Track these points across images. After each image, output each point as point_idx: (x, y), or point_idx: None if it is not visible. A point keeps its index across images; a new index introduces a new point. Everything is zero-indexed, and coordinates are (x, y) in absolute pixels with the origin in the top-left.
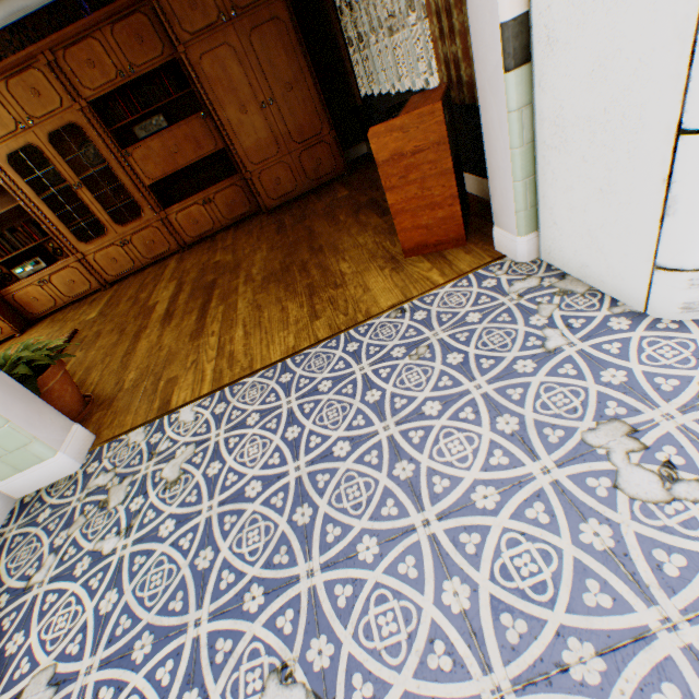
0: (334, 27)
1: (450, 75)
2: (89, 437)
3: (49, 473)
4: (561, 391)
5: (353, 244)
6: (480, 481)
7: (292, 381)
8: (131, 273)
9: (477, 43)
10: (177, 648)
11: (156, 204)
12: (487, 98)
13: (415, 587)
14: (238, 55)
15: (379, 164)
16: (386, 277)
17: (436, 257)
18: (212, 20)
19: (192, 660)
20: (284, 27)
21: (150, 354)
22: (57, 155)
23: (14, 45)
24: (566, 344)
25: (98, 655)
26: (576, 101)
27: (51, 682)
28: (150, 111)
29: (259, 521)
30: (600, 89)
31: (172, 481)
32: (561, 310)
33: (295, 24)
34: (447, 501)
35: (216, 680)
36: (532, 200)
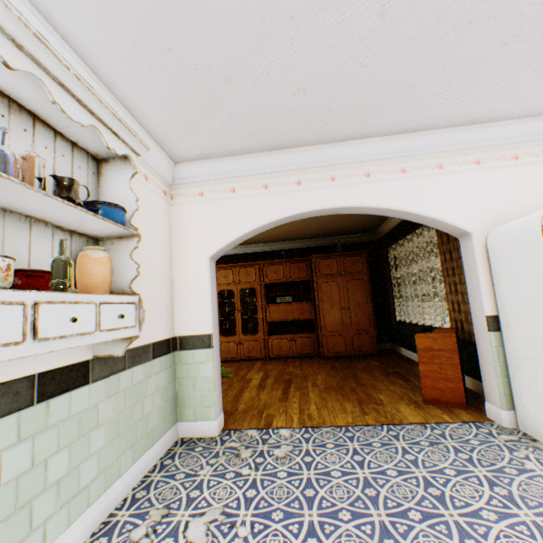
0: (388, 289)
1: (456, 325)
2: (223, 422)
3: (204, 429)
4: (535, 486)
5: (386, 387)
6: (483, 507)
7: (353, 436)
8: (230, 359)
9: (474, 318)
10: (299, 520)
11: (266, 331)
12: (479, 338)
13: (446, 536)
14: (339, 286)
15: (417, 349)
16: (411, 408)
17: (445, 408)
18: (333, 272)
19: (310, 527)
20: (364, 283)
21: (252, 399)
22: (239, 296)
23: (247, 258)
24: (537, 468)
25: (250, 510)
26: (523, 349)
27: (222, 512)
28: (287, 293)
29: (342, 486)
30: (533, 347)
31: (280, 456)
32: (533, 454)
33: (369, 283)
34: (463, 509)
35: (327, 538)
36: (508, 390)
